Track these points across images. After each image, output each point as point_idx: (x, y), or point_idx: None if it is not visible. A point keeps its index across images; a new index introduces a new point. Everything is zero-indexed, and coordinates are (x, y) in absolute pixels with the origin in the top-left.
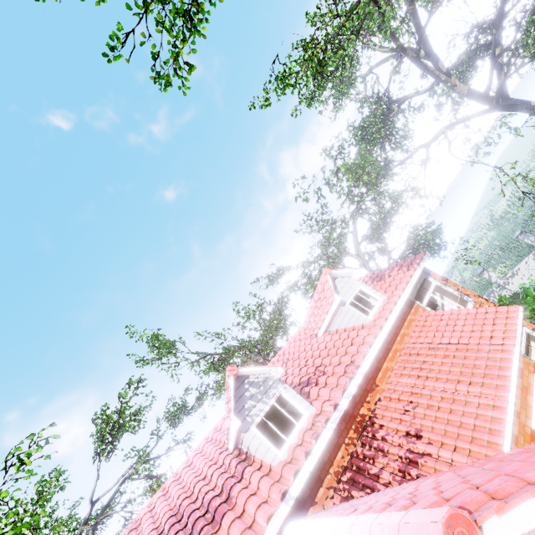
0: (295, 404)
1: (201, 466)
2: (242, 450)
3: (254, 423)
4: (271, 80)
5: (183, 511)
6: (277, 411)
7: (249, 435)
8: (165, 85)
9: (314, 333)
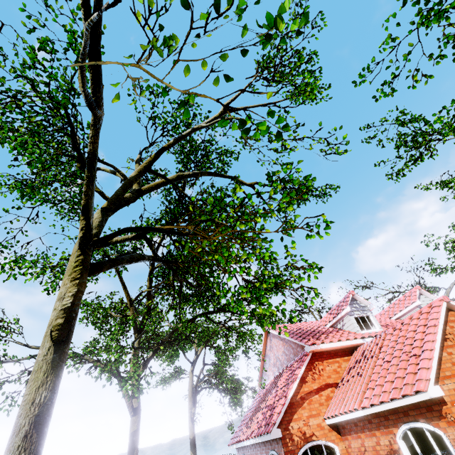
0: (374, 323)
1: (308, 325)
2: (336, 327)
3: (354, 315)
4: (437, 182)
5: (304, 329)
6: (363, 320)
7: (351, 317)
8: (389, 177)
9: (389, 316)
